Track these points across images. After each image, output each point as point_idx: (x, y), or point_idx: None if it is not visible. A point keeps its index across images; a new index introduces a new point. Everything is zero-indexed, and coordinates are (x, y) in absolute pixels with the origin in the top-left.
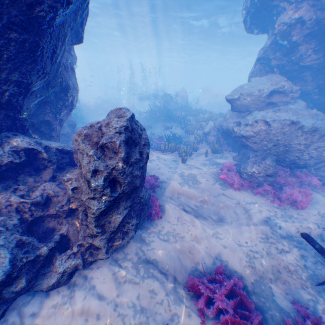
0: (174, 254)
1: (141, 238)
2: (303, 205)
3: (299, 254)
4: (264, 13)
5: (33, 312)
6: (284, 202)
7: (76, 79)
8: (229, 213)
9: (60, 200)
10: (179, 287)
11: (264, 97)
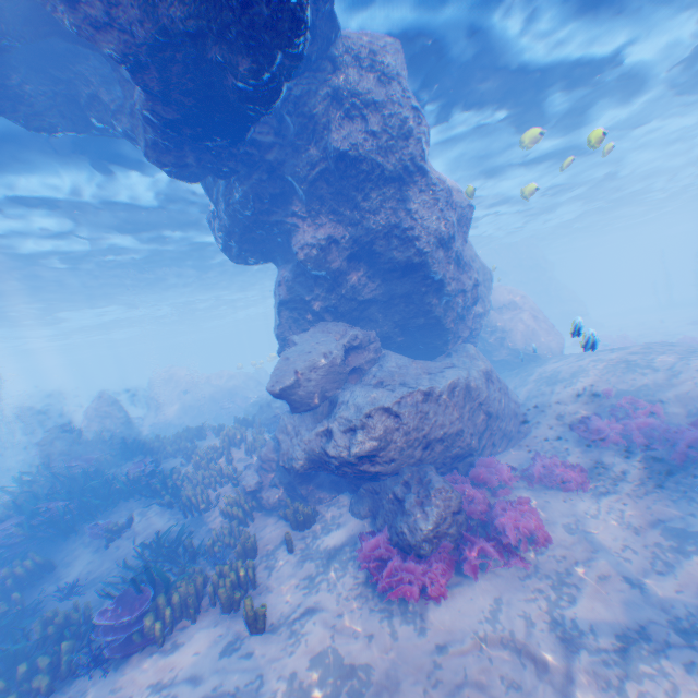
0: None
1: None
2: (546, 533)
3: (682, 667)
4: (261, 233)
5: None
6: (522, 552)
7: None
8: None
9: None
10: None
11: (340, 362)
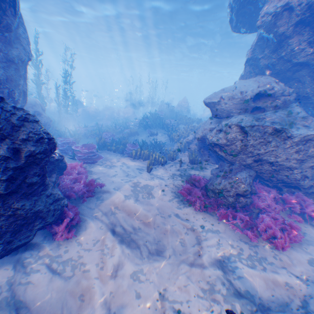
0: (56, 298)
1: (23, 265)
2: (285, 245)
3: None
4: (249, 8)
5: None
6: (258, 237)
7: (19, 73)
8: (173, 242)
9: None
10: None
11: (248, 100)
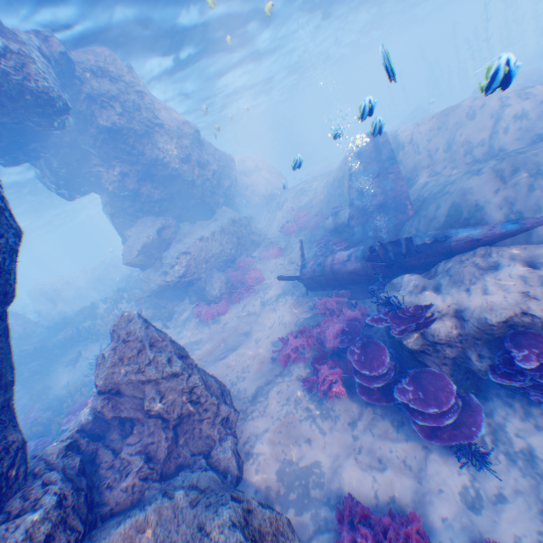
0: (258, 372)
1: (231, 396)
2: (263, 277)
3: (290, 295)
4: (79, 180)
5: (255, 493)
6: (255, 287)
7: None
8: (243, 325)
9: (156, 440)
10: (281, 371)
11: (157, 238)
